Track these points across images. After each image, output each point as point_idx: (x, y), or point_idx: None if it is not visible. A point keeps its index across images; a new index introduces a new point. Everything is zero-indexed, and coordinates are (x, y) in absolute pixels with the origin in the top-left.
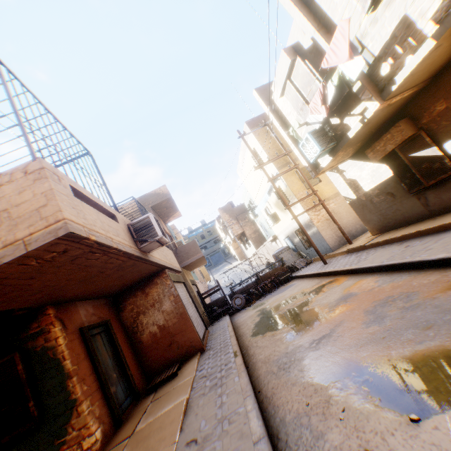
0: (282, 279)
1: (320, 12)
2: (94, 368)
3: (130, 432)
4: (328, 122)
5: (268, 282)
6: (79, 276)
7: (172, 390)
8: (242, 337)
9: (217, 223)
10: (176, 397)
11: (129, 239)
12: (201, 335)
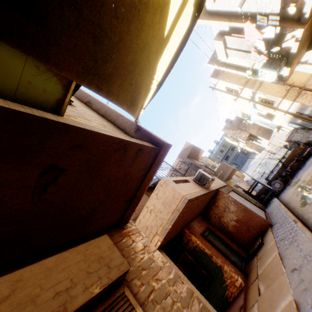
0: (304, 155)
1: (225, 12)
2: (217, 250)
3: (256, 275)
4: (271, 52)
5: (293, 163)
6: (191, 212)
7: (265, 252)
8: (294, 210)
9: (226, 138)
10: (270, 254)
11: (198, 186)
12: (263, 216)
